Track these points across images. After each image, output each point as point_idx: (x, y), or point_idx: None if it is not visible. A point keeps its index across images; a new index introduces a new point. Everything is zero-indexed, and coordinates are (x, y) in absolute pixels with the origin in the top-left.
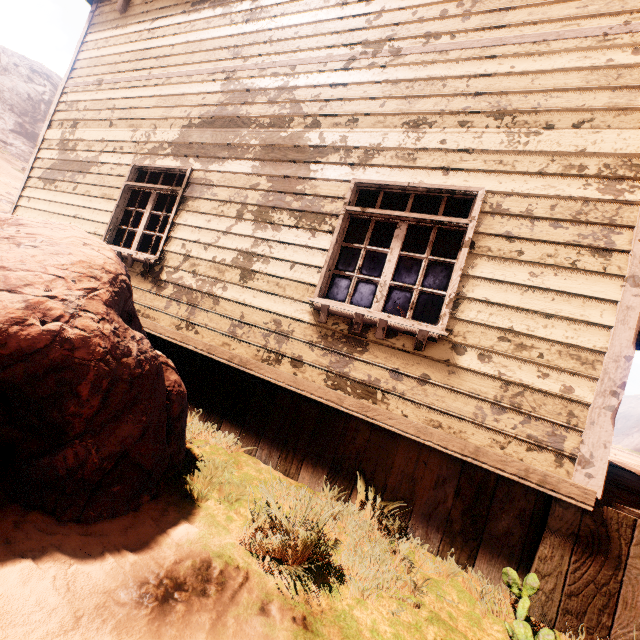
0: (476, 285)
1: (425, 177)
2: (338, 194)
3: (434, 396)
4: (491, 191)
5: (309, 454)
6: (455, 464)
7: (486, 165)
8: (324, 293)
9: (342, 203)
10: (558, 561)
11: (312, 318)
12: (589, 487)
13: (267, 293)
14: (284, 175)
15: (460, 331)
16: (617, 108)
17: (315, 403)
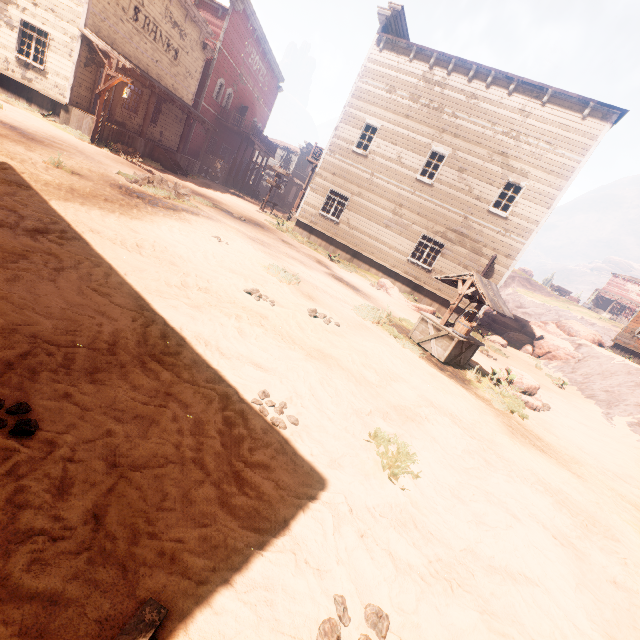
0: (51, 59)
1: (39, 24)
2: (17, 21)
3: (44, 84)
4: (52, 34)
5: (22, 97)
6: (51, 100)
7: (51, 26)
8: (18, 53)
9: (19, 25)
10: (63, 115)
11: (16, 60)
12: (67, 103)
13: (2, 49)
14: (0, 7)
15: (48, 70)
16: (74, 21)
17: (21, 84)
